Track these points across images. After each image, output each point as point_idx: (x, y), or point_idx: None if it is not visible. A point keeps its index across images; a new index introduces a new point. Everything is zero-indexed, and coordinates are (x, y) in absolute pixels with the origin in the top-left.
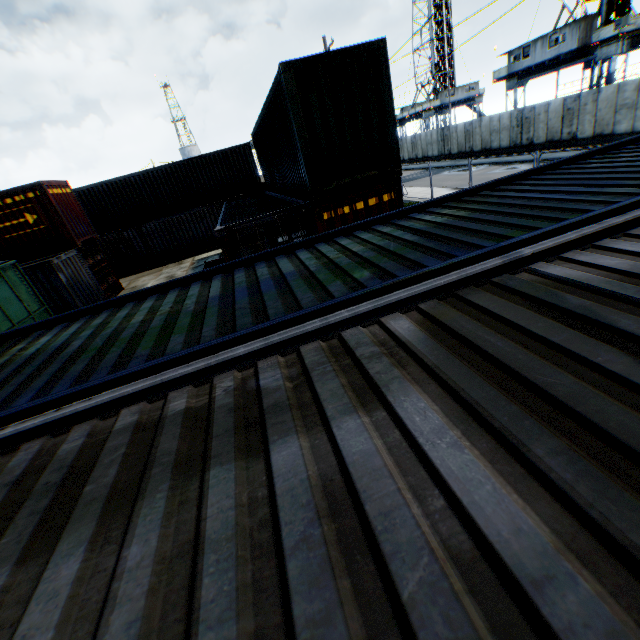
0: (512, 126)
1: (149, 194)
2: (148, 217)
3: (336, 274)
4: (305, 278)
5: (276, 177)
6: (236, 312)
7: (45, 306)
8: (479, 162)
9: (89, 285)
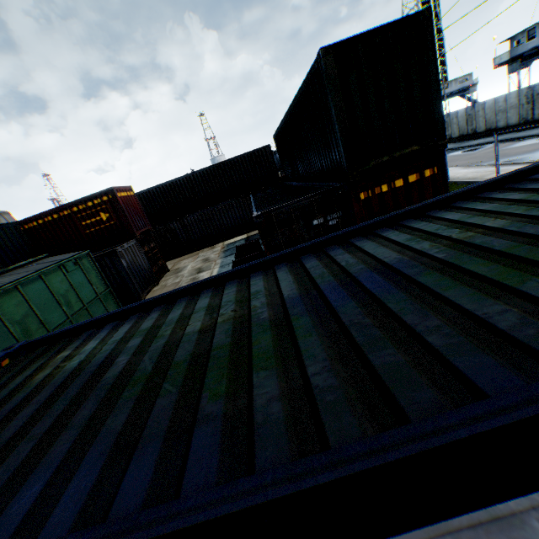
0: (520, 104)
1: (190, 193)
2: (188, 211)
3: (504, 264)
4: (437, 270)
5: (299, 168)
6: (352, 332)
7: (109, 288)
8: (485, 141)
9: (143, 268)
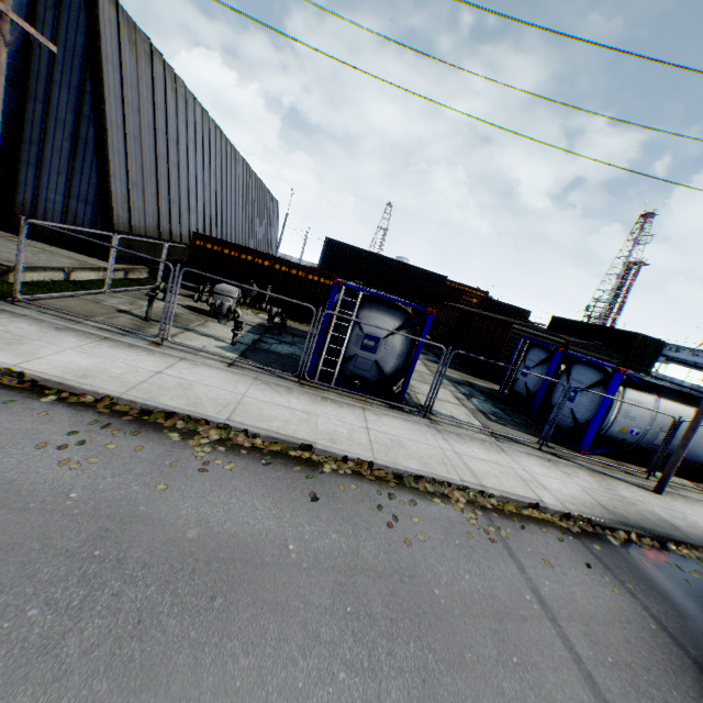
0: None
1: None
2: None
3: None
4: None
5: None
6: None
7: None
8: None
9: None
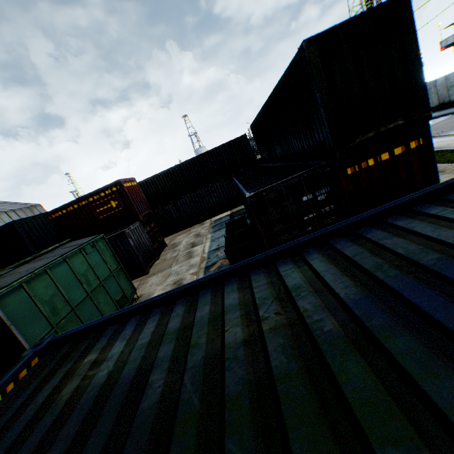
0: None
1: (181, 179)
2: (180, 194)
3: None
4: None
5: (276, 151)
6: None
7: (120, 265)
8: (440, 114)
9: (146, 245)
